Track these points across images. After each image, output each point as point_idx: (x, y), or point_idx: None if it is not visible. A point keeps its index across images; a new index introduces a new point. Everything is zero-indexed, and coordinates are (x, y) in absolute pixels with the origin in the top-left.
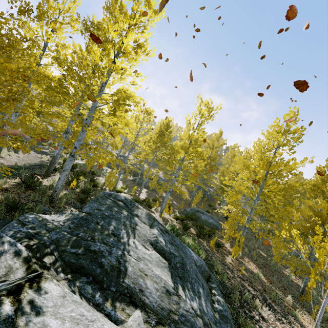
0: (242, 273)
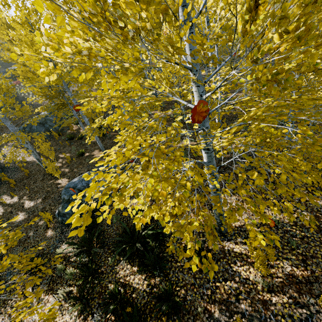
0: (309, 288)
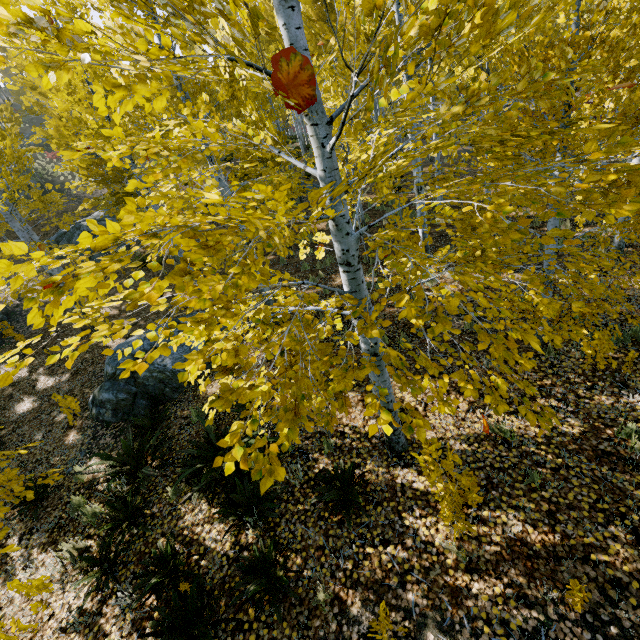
0: (552, 568)
